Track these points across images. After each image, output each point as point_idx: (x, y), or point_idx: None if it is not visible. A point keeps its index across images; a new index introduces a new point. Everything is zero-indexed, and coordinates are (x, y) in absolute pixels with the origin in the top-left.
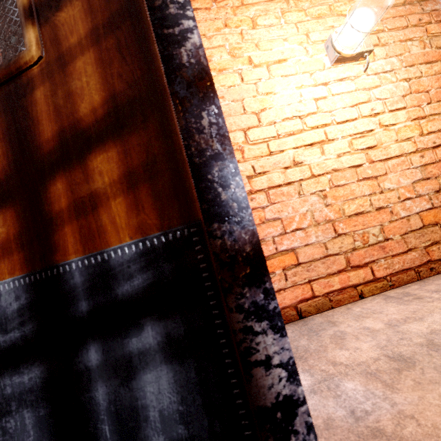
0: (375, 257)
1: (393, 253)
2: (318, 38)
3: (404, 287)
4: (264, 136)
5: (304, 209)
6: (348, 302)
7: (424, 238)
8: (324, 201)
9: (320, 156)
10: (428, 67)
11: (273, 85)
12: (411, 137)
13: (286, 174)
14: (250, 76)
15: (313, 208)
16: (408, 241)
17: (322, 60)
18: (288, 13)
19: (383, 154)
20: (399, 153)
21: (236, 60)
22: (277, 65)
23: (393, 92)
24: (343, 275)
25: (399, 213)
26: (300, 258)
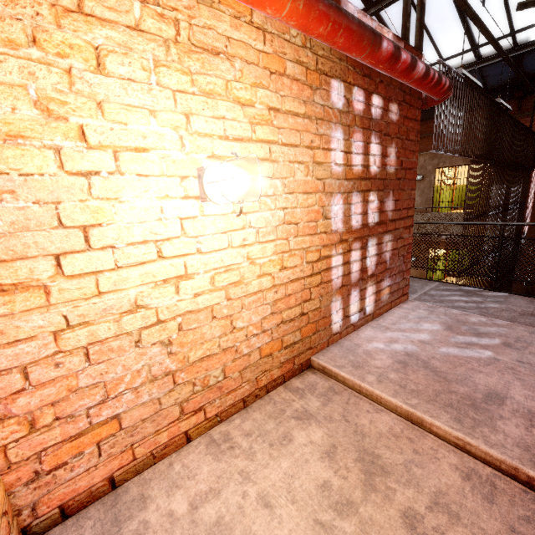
0: (211, 398)
1: (229, 389)
2: (202, 128)
3: (230, 421)
4: (93, 267)
5: (140, 364)
6: (174, 450)
7: (258, 369)
8: (169, 350)
9: (174, 295)
10: (305, 198)
11: (122, 185)
12: (272, 272)
13: (121, 322)
14: (79, 162)
15: (153, 360)
16: (245, 375)
17: (201, 163)
18: (165, 68)
19: (243, 290)
20: (258, 288)
21: (52, 123)
22: (133, 153)
23: (269, 221)
24: (174, 426)
25: (243, 350)
26: (125, 422)
